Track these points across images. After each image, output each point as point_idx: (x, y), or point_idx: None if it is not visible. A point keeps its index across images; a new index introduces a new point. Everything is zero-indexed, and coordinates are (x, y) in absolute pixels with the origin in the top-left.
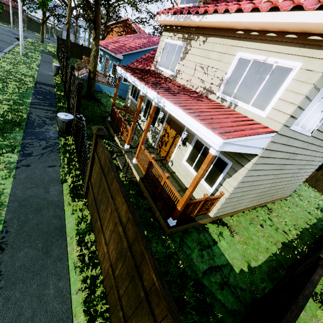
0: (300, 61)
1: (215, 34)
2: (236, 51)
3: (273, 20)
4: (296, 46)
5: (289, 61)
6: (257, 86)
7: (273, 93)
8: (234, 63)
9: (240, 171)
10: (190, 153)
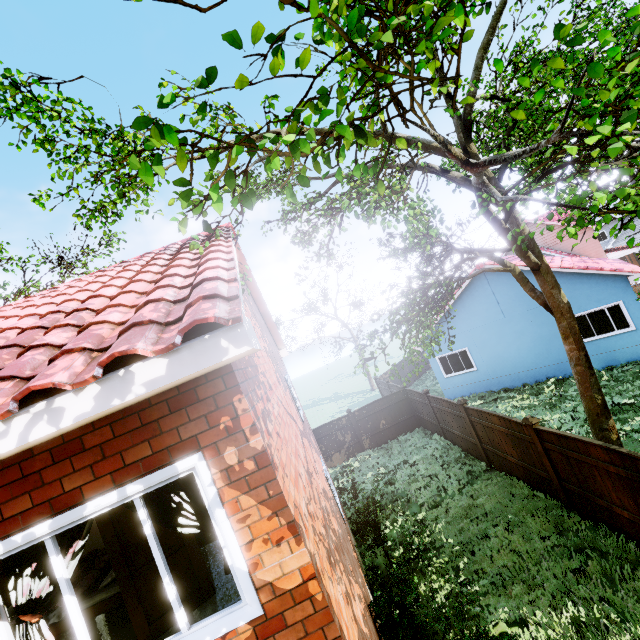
0: None
1: None
2: None
3: None
4: None
5: None
6: None
7: None
8: None
9: None
10: None
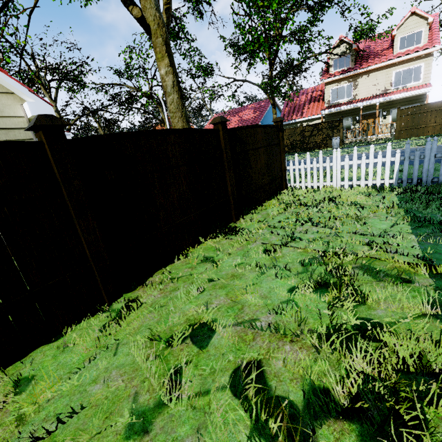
0: (422, 63)
1: (374, 71)
2: (392, 71)
3: (408, 57)
4: (418, 60)
5: (418, 64)
6: (410, 76)
7: (419, 75)
8: (394, 75)
9: (425, 103)
10: (391, 119)
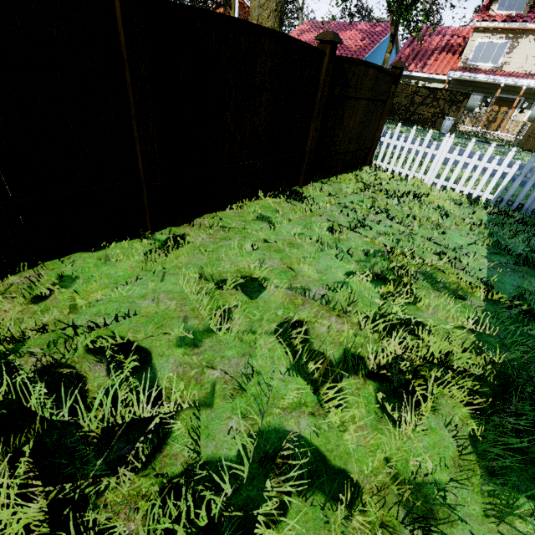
0: None
1: None
2: None
3: None
4: None
5: None
6: None
7: None
8: None
9: None
10: (528, 116)
